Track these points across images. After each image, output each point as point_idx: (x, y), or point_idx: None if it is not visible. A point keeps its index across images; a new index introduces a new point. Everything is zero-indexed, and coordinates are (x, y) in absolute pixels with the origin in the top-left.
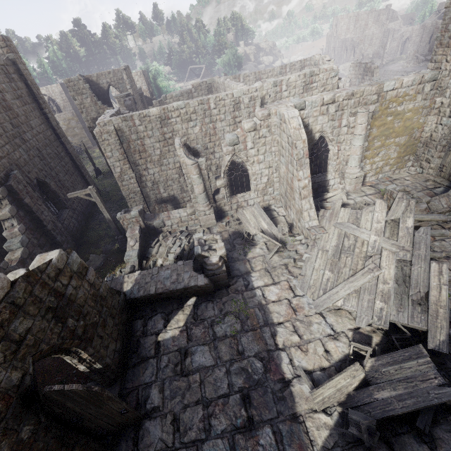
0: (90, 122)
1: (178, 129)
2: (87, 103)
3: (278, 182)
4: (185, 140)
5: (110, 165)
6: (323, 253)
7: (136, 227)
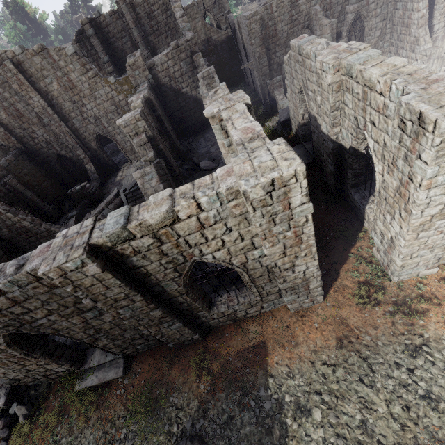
0: (200, 45)
1: (302, 10)
2: (198, 27)
3: (389, 33)
4: (306, 20)
5: (252, 52)
6: (438, 60)
7: (280, 89)
